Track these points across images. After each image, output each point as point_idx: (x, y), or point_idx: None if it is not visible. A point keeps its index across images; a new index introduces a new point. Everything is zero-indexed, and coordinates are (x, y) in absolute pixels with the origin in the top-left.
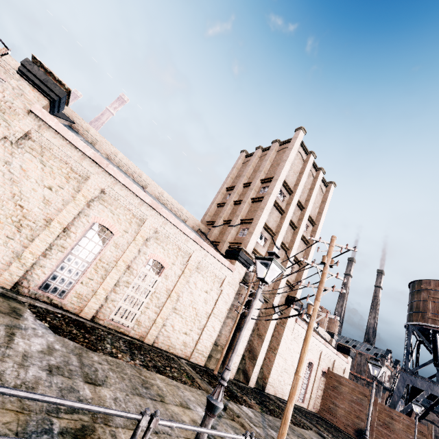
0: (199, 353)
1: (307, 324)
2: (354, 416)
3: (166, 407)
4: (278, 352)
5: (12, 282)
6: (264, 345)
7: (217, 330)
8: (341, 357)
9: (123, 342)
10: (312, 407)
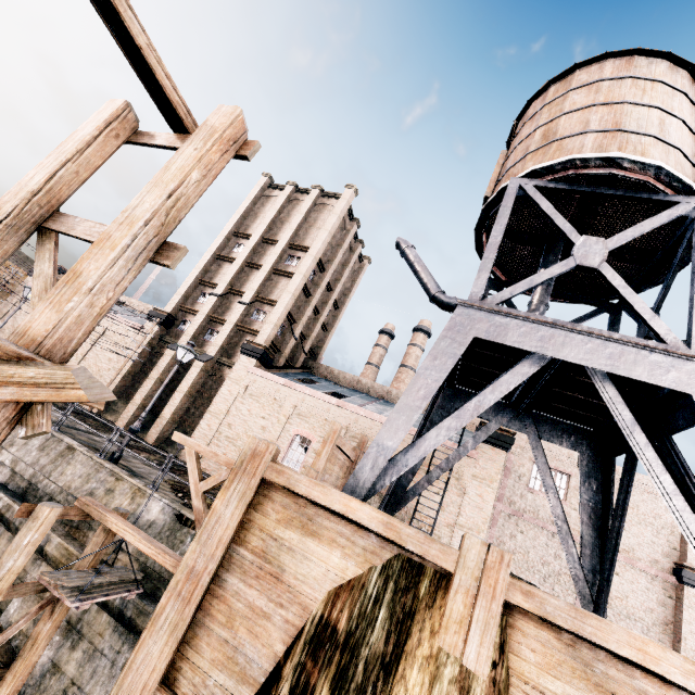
0: None
1: None
2: None
3: None
4: (210, 410)
5: None
6: (175, 397)
7: (116, 382)
8: None
9: None
10: None
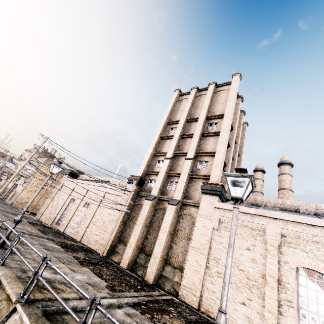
0: (102, 246)
1: None
2: None
3: (8, 220)
4: (192, 246)
5: (51, 223)
6: (160, 237)
7: (115, 230)
8: None
9: (55, 231)
10: None
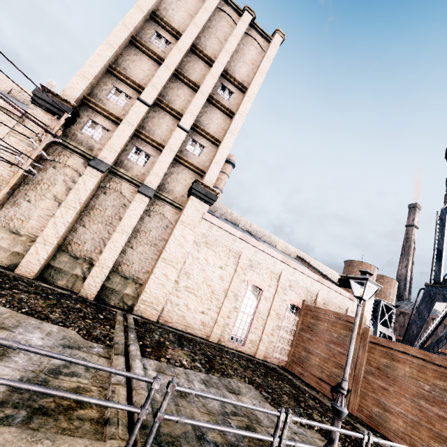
0: None
1: (305, 263)
2: (333, 364)
3: None
4: (163, 257)
5: None
6: (116, 238)
7: None
8: (332, 288)
9: None
10: (269, 355)
